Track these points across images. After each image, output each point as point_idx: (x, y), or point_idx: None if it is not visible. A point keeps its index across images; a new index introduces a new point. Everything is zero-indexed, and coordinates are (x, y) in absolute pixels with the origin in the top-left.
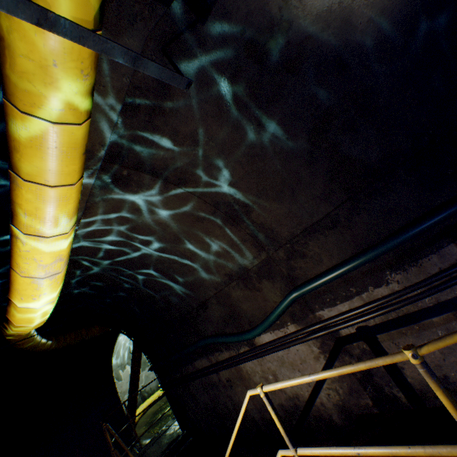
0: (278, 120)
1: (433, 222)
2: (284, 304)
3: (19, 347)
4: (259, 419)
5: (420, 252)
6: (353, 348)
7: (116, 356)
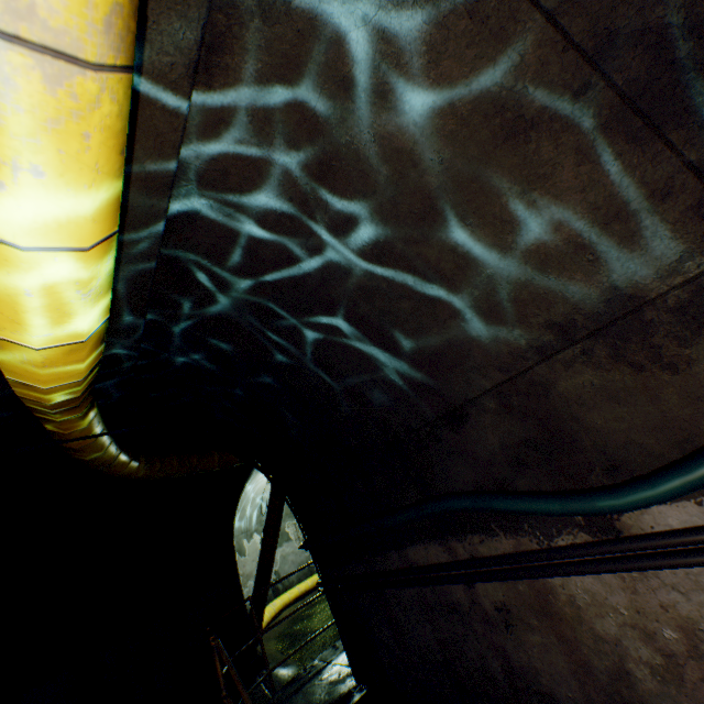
0: None
1: None
2: None
3: (77, 457)
4: None
5: None
6: None
7: (239, 515)
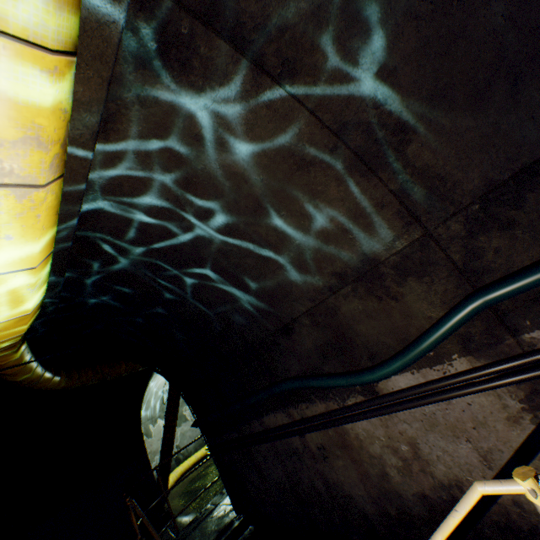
0: None
1: None
2: (457, 318)
3: (10, 380)
4: (374, 514)
5: None
6: None
7: (145, 407)
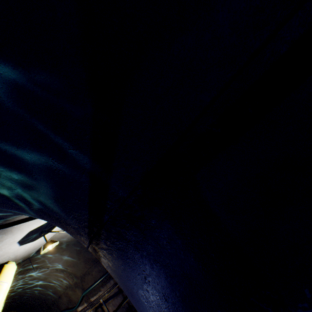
0: (67, 253)
1: (105, 276)
2: (81, 297)
3: None
4: None
5: (106, 282)
6: (99, 310)
7: None
